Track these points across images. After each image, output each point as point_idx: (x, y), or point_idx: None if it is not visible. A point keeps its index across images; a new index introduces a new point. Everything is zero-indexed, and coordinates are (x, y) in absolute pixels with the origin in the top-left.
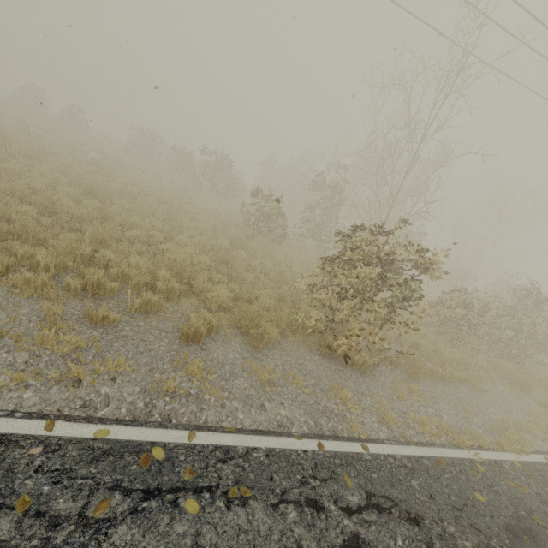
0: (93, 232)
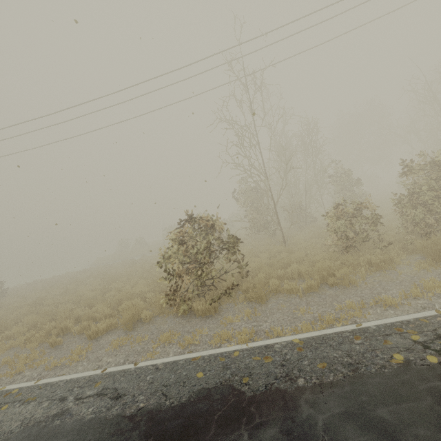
0: (84, 303)
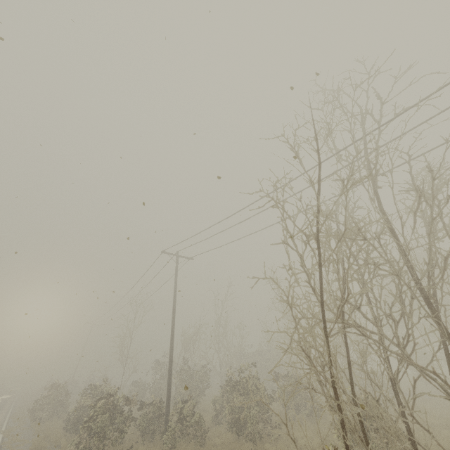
0: None
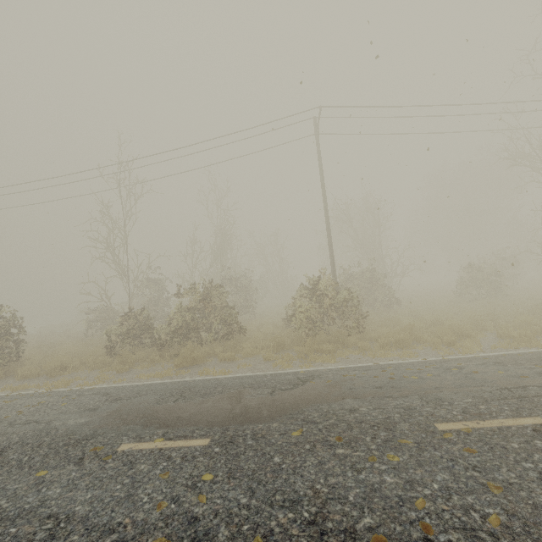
0: None
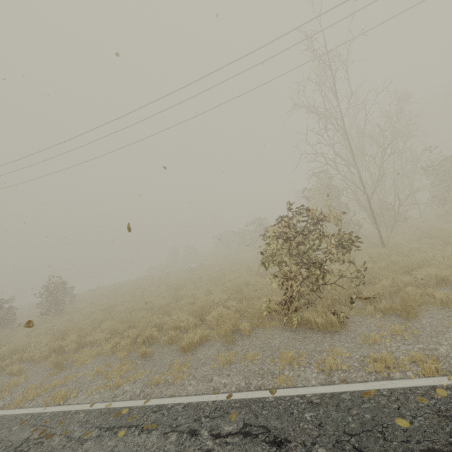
0: (160, 310)
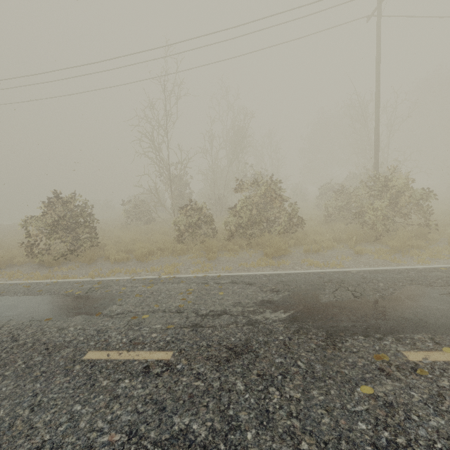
0: None
